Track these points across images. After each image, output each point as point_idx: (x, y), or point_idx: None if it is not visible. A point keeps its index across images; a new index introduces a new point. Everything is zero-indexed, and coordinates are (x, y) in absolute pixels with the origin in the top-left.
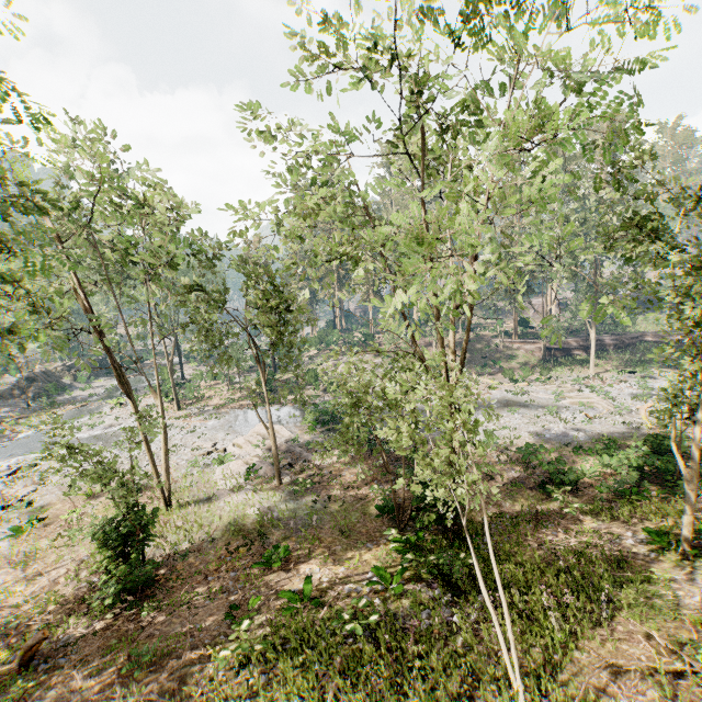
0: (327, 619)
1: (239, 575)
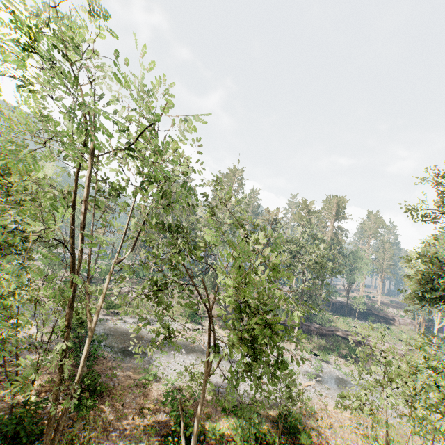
0: None
1: None
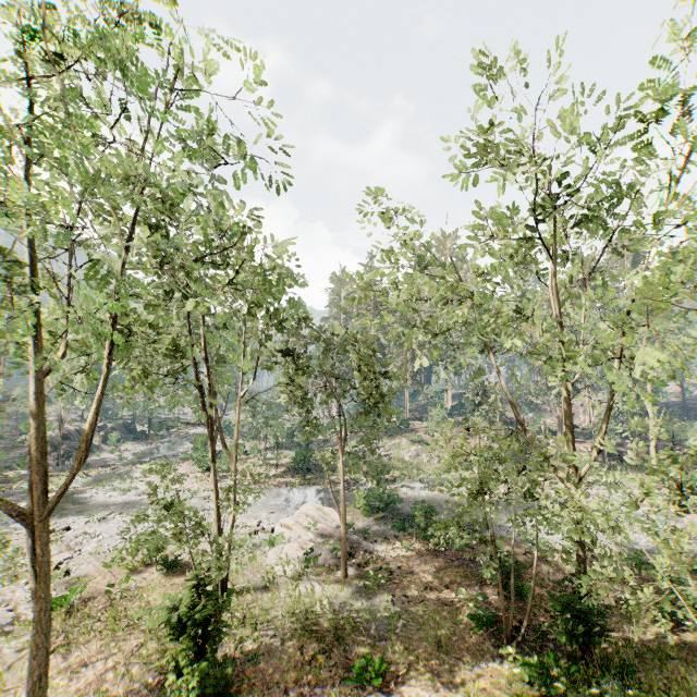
0: None
1: (329, 691)
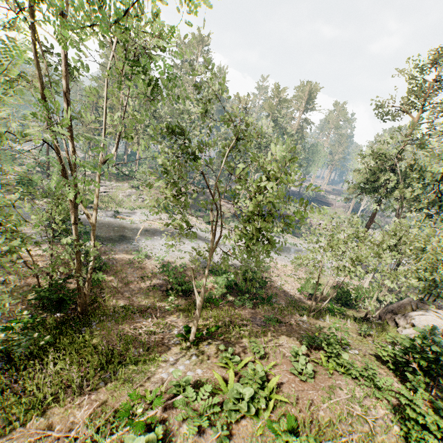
0: None
1: None
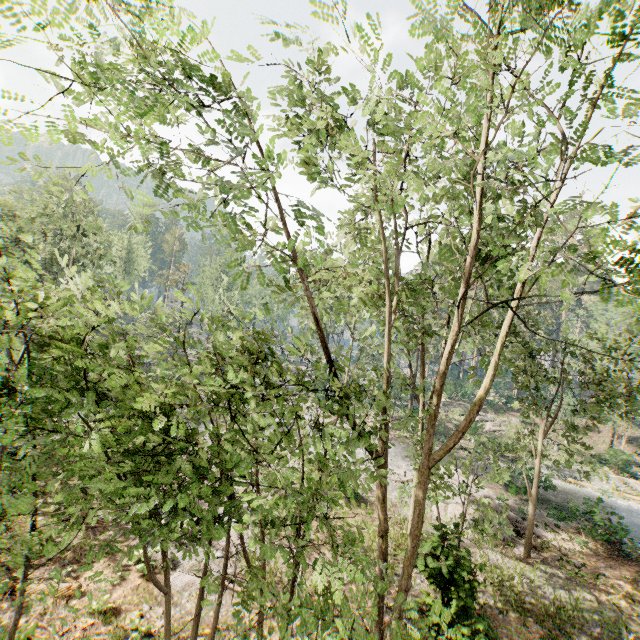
0: None
1: None
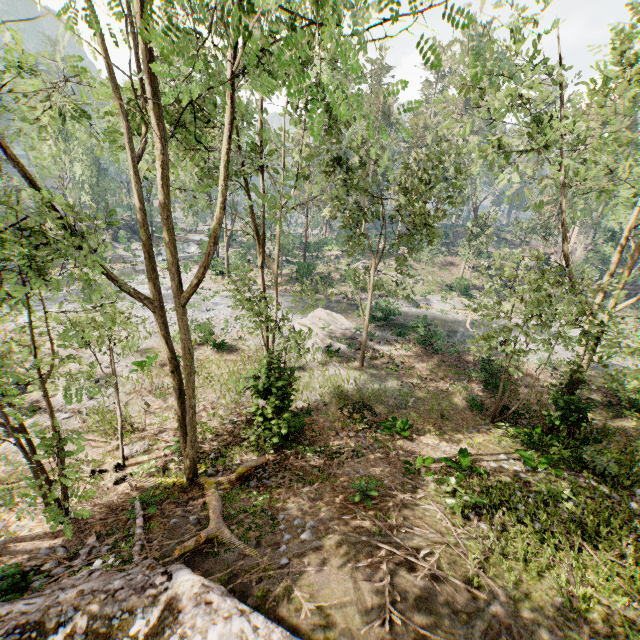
0: (501, 486)
1: (369, 436)
